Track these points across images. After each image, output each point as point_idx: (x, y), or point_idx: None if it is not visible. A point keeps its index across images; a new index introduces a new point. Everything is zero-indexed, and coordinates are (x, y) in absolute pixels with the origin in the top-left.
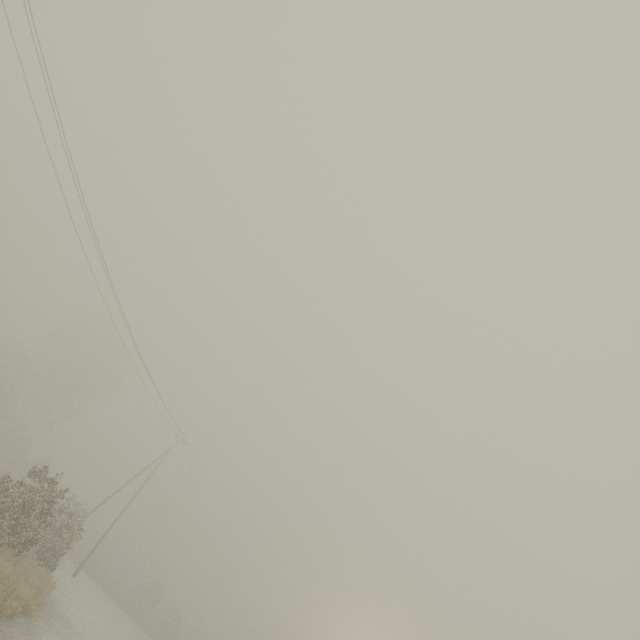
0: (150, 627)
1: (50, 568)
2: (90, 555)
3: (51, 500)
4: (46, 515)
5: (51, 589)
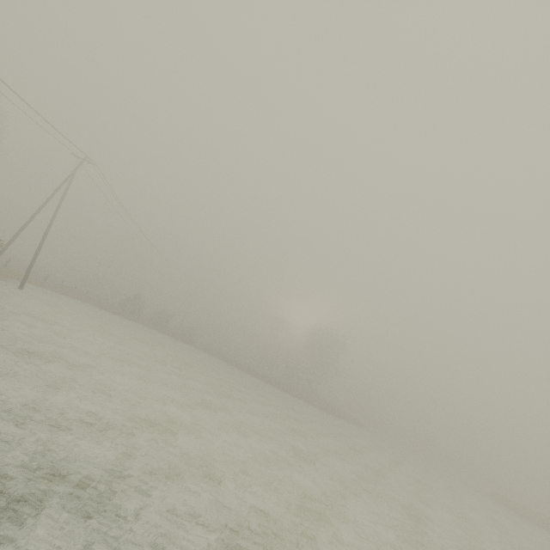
0: (141, 320)
1: None
2: (29, 271)
3: None
4: None
5: None
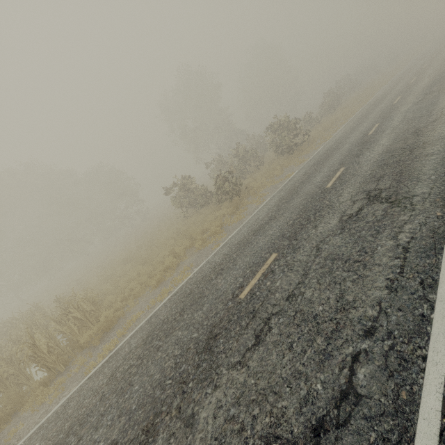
0: None
1: None
2: None
3: None
4: None
5: None
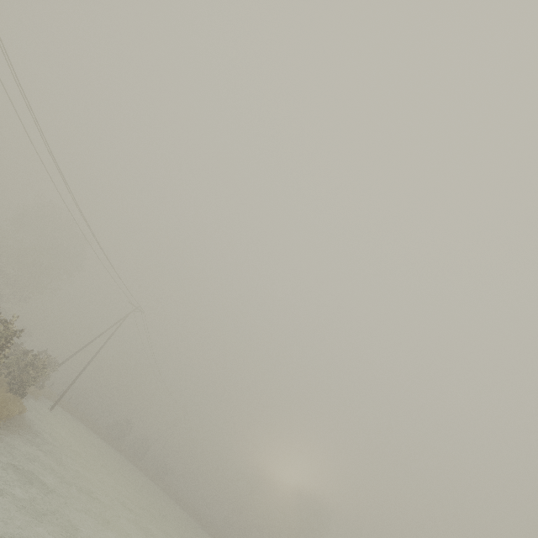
0: (123, 450)
1: (20, 396)
2: (64, 394)
3: (5, 334)
4: (3, 348)
5: (22, 411)
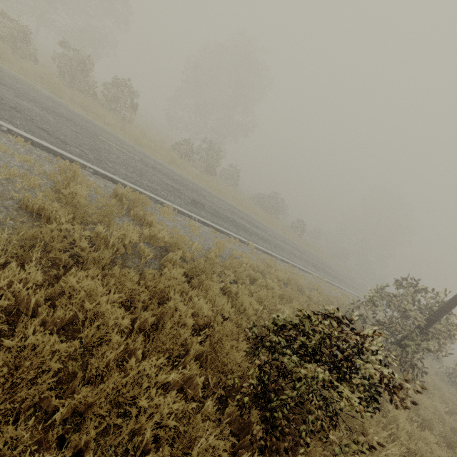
0: None
1: None
2: None
3: None
4: None
5: None
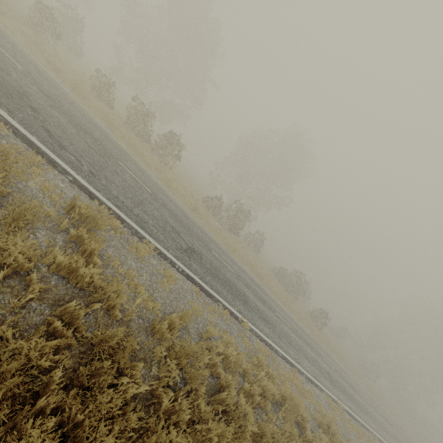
0: None
1: None
2: None
3: None
4: None
5: None
